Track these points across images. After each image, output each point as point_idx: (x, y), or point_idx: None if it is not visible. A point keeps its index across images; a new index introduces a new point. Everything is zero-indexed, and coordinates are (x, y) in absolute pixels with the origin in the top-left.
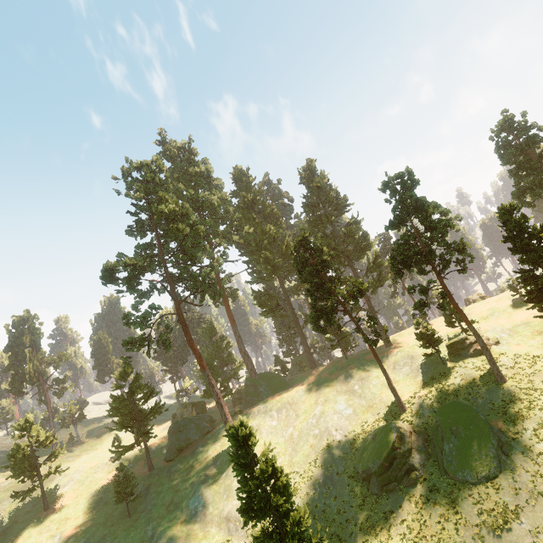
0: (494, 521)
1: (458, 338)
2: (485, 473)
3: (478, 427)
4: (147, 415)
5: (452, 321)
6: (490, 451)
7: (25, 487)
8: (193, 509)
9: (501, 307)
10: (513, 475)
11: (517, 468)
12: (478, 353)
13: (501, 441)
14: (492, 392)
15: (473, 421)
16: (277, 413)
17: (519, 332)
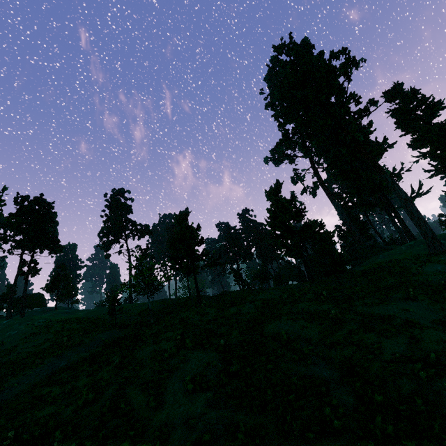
0: None
1: None
2: None
3: None
4: (302, 228)
5: None
6: None
7: (147, 304)
8: (442, 269)
9: None
10: None
11: None
12: None
13: None
14: None
15: None
16: (444, 240)
17: None
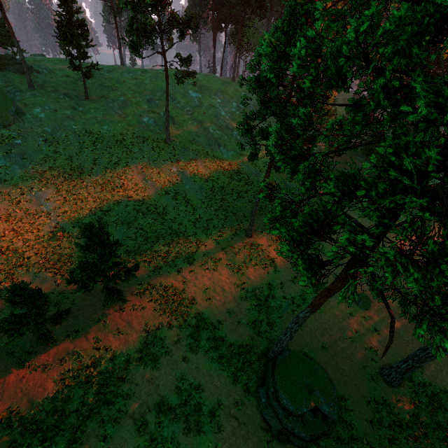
0: (2, 141)
1: (7, 55)
2: (3, 123)
3: (5, 100)
4: None
5: (5, 43)
6: (10, 113)
7: None
8: None
9: (51, 59)
10: (21, 125)
11: (24, 123)
12: (22, 72)
13: (19, 111)
14: (23, 92)
15: (2, 97)
16: None
17: (56, 73)
